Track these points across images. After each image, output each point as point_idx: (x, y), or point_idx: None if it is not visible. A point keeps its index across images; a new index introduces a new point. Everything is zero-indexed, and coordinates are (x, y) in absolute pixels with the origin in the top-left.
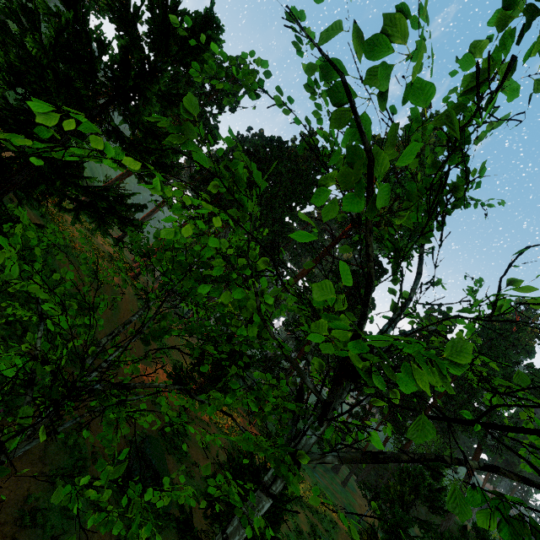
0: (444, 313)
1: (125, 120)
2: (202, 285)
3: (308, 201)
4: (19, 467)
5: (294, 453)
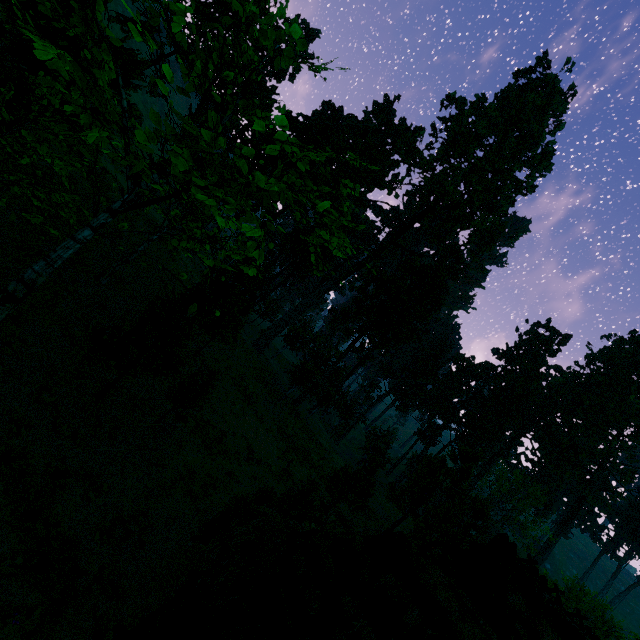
0: (552, 329)
1: (95, 44)
2: (68, 107)
3: (379, 185)
4: (9, 280)
5: (109, 207)
